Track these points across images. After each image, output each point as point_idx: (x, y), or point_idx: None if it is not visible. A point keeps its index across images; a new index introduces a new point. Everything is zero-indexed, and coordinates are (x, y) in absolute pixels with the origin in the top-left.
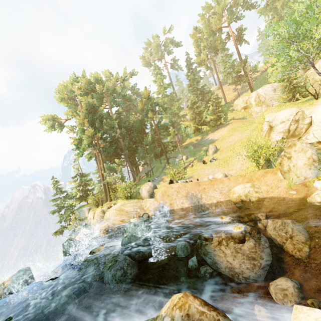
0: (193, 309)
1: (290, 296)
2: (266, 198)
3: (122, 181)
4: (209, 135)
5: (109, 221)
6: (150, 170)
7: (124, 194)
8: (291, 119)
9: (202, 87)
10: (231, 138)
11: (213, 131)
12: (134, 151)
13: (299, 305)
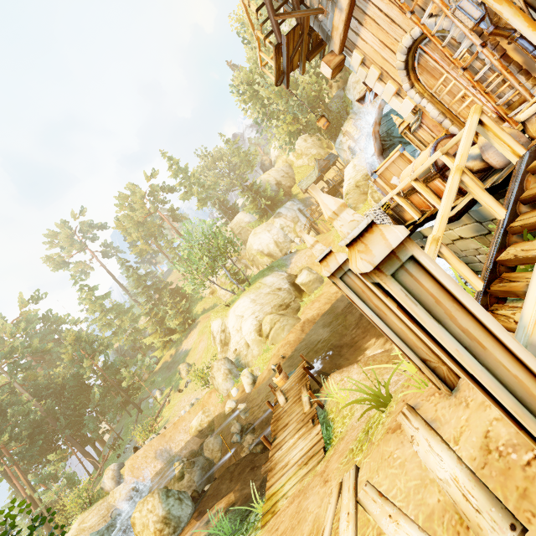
0: None
1: None
2: (214, 418)
3: (72, 485)
4: (183, 343)
5: None
6: (116, 439)
7: (78, 506)
8: (220, 330)
9: (154, 284)
10: (201, 346)
11: (187, 336)
12: (80, 425)
13: None
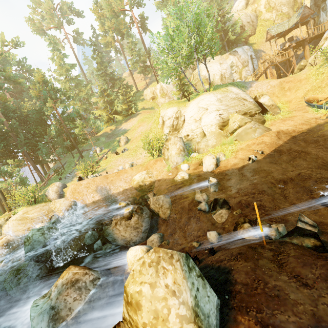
0: (70, 274)
1: (155, 243)
2: (156, 181)
3: (23, 185)
4: (123, 124)
5: (8, 235)
6: (60, 167)
7: (25, 201)
8: (174, 116)
9: (111, 73)
10: (140, 129)
11: (126, 121)
12: (35, 147)
13: (159, 247)
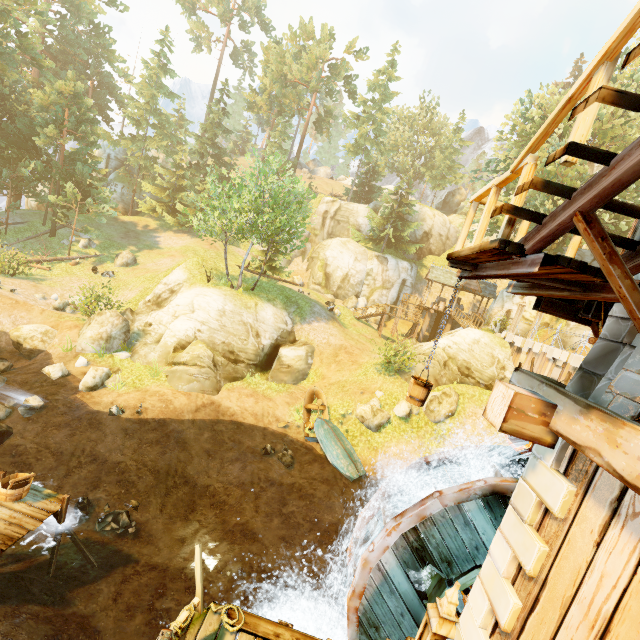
0: None
1: None
2: (44, 352)
3: None
4: (168, 233)
5: None
6: None
7: None
8: (171, 286)
9: (220, 149)
10: (165, 261)
11: (178, 232)
12: None
13: None
